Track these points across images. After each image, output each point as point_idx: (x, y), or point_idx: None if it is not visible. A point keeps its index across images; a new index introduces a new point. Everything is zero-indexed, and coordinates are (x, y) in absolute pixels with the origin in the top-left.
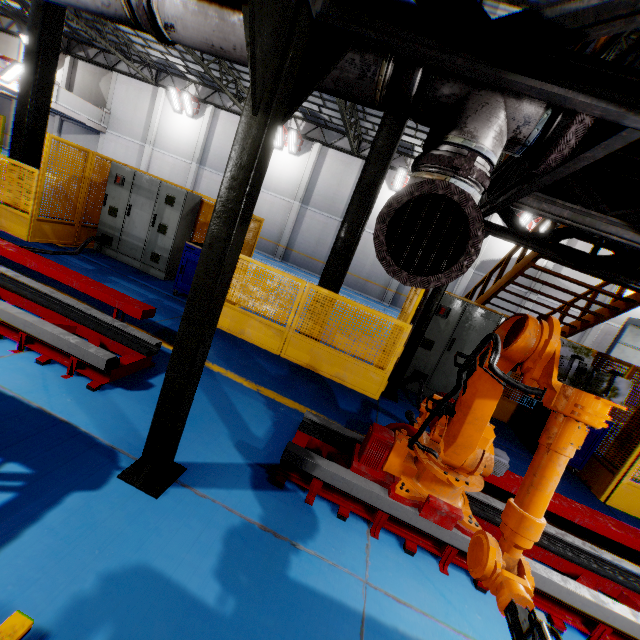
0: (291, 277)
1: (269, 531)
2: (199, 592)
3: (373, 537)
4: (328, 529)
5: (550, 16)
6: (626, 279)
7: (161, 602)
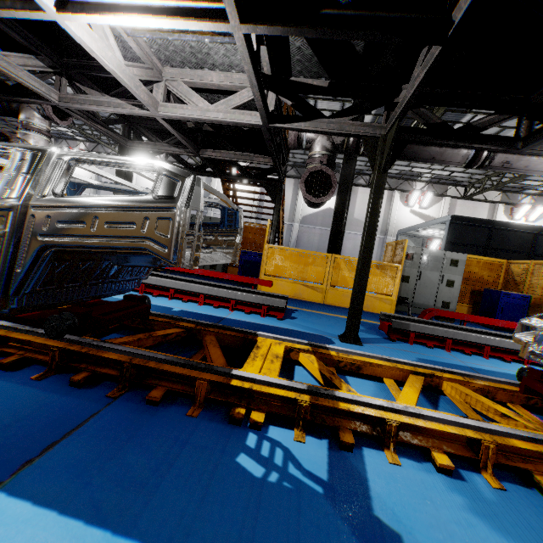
0: None
1: None
2: None
3: None
4: None
5: None
6: (243, 179)
7: None
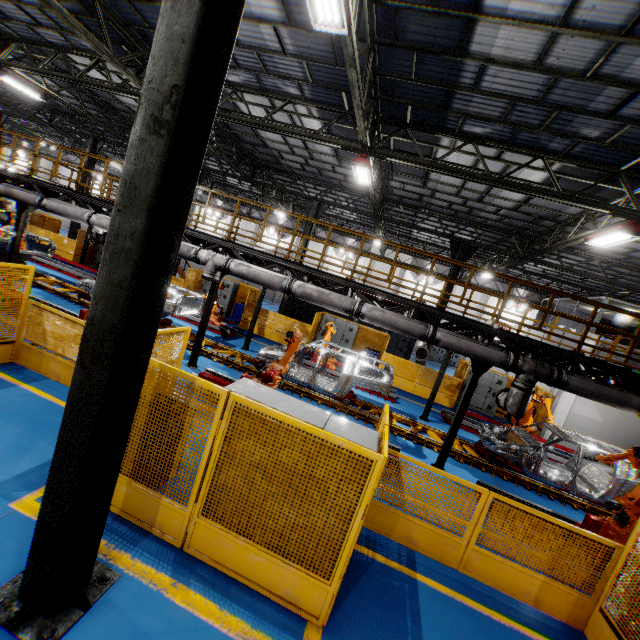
0: (49, 231)
1: None
2: None
3: None
4: None
5: None
6: None
7: None
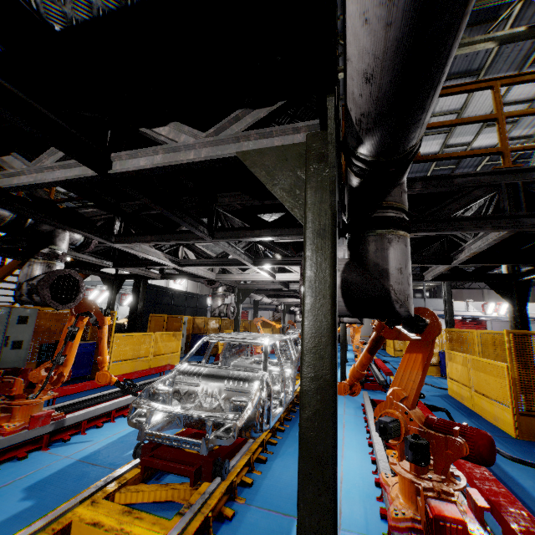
0: None
1: (1, 488)
2: (12, 513)
3: (48, 450)
4: (25, 465)
5: (80, 212)
6: (81, 270)
7: (3, 528)
